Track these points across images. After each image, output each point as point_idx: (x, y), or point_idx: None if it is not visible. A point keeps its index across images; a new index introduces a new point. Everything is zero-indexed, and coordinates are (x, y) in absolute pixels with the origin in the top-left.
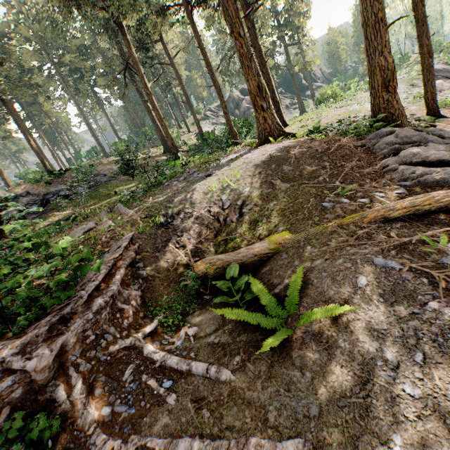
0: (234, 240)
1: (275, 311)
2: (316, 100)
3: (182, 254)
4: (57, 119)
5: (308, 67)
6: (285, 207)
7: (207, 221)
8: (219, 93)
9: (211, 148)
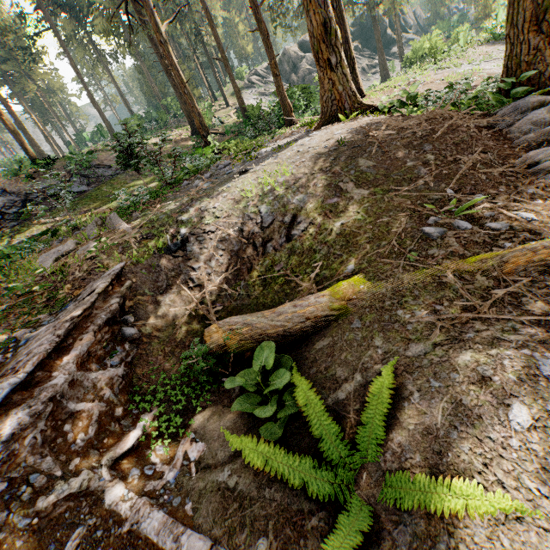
0: (277, 280)
1: (338, 454)
2: (406, 60)
3: (197, 298)
4: (47, 85)
5: (397, 8)
6: (359, 231)
7: (237, 246)
8: (266, 42)
9: (255, 130)
